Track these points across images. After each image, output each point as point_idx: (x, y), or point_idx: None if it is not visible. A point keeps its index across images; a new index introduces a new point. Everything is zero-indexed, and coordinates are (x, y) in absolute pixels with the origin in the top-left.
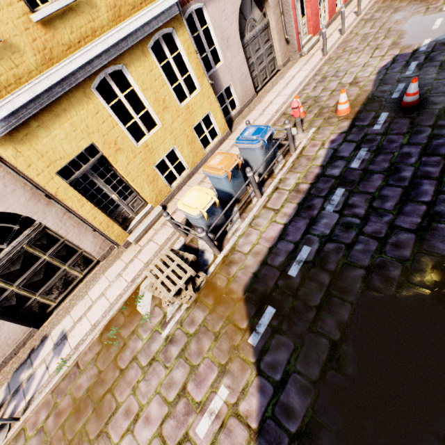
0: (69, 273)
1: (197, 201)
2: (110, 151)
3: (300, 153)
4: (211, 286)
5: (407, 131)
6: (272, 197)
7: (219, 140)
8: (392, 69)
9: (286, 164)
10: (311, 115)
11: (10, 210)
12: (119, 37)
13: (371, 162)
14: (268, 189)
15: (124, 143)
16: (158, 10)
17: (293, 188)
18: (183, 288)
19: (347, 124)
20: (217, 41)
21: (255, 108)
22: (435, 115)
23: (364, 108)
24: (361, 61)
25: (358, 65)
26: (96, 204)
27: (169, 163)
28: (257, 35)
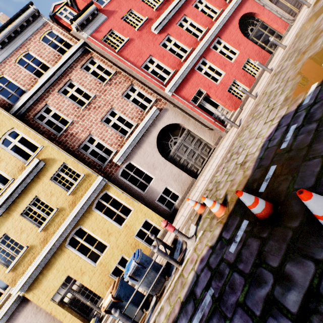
0: None
1: None
2: (78, 276)
3: (182, 269)
4: None
5: (251, 270)
6: None
7: (161, 234)
8: (273, 139)
9: (171, 283)
10: (207, 209)
11: (39, 321)
12: (72, 217)
13: None
14: (152, 319)
15: (86, 267)
16: (91, 192)
17: None
18: None
19: (217, 233)
20: (145, 170)
21: (190, 194)
22: (286, 242)
23: (236, 206)
24: (256, 130)
25: (253, 136)
26: (77, 311)
27: (121, 267)
28: (181, 143)
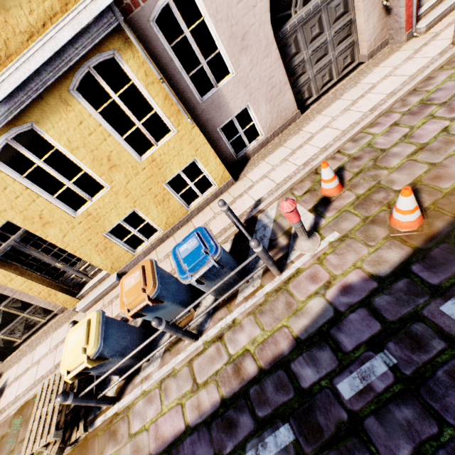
0: (30, 318)
1: (70, 354)
2: (35, 226)
3: (286, 281)
4: (83, 451)
5: None
6: (206, 351)
7: (212, 192)
8: None
9: (257, 292)
10: (350, 195)
11: None
12: (5, 93)
13: (380, 409)
14: (212, 329)
15: (53, 215)
16: (68, 32)
17: (235, 357)
18: (44, 448)
19: (395, 259)
20: (221, 42)
21: (286, 141)
22: None
23: None
24: None
25: None
26: (35, 272)
27: (128, 227)
28: (319, 8)
